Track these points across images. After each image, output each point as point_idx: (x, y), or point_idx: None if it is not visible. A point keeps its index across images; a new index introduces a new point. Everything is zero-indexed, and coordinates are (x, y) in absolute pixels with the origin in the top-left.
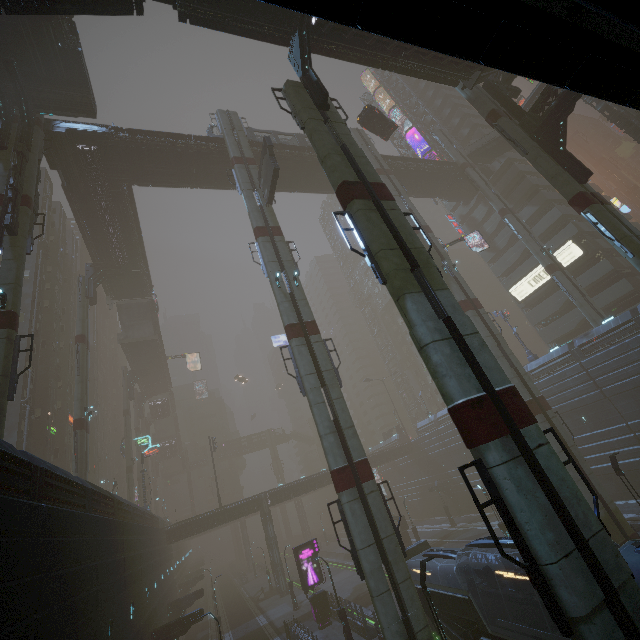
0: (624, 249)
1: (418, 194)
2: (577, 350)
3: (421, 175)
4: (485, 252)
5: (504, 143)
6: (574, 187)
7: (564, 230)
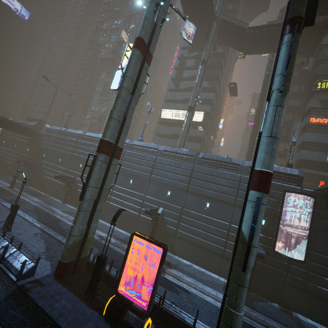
0: (285, 80)
1: None
2: (161, 151)
3: None
4: (172, 83)
5: (236, 36)
6: (305, 11)
7: (206, 106)
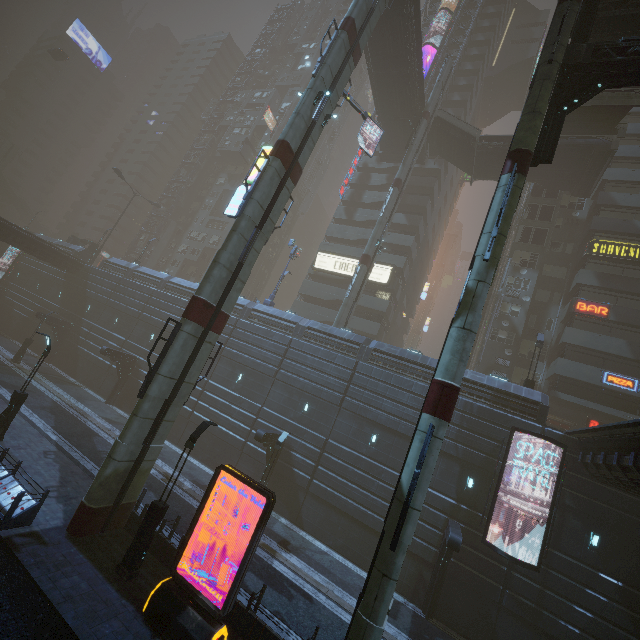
0: (492, 244)
1: (376, 78)
2: (303, 328)
3: (402, 61)
4: (343, 209)
5: (460, 147)
6: (535, 144)
7: (398, 257)
